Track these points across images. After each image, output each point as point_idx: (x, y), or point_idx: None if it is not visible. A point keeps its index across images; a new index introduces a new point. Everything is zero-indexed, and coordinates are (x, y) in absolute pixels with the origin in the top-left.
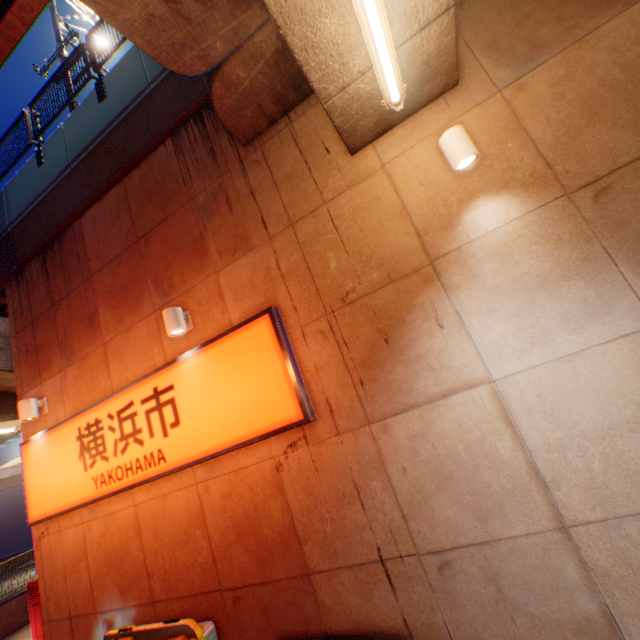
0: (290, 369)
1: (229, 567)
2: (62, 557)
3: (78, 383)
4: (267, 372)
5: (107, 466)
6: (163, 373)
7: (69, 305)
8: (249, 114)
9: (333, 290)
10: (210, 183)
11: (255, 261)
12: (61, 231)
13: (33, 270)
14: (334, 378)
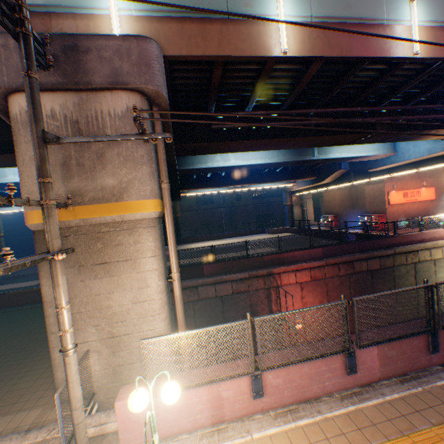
0: (434, 194)
1: (419, 213)
2: (391, 211)
3: (399, 185)
4: (431, 194)
5: (407, 199)
6: (418, 189)
7: None
8: None
9: (437, 187)
10: None
11: (430, 180)
12: None
13: None
14: (435, 196)
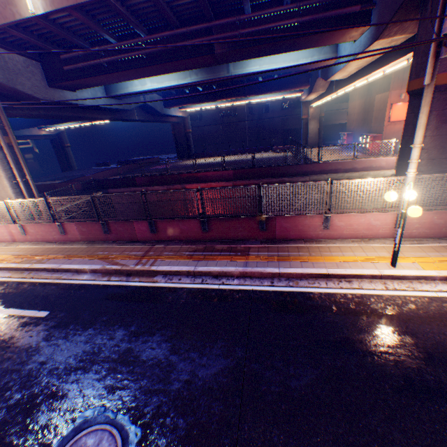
0: None
1: None
2: (392, 131)
3: None
4: None
5: None
6: None
7: None
8: None
9: None
10: None
11: None
12: None
13: None
14: None
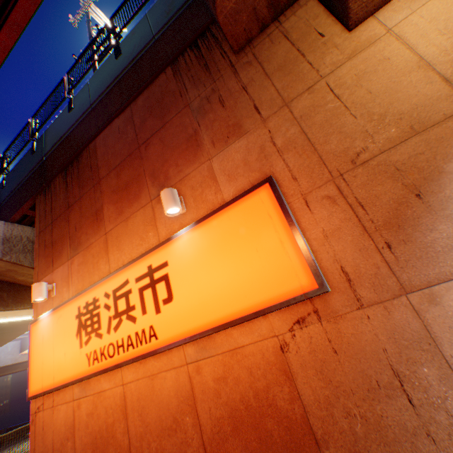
0: (297, 235)
1: None
2: (52, 434)
3: (81, 269)
4: (268, 240)
5: (100, 343)
6: (157, 252)
7: (80, 206)
8: (244, 19)
9: (339, 154)
10: (203, 90)
11: (248, 143)
12: (80, 154)
13: (57, 184)
14: (349, 244)
